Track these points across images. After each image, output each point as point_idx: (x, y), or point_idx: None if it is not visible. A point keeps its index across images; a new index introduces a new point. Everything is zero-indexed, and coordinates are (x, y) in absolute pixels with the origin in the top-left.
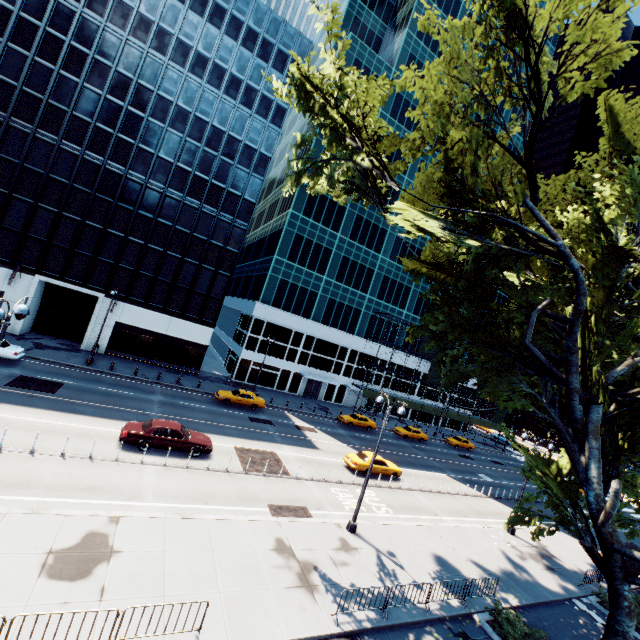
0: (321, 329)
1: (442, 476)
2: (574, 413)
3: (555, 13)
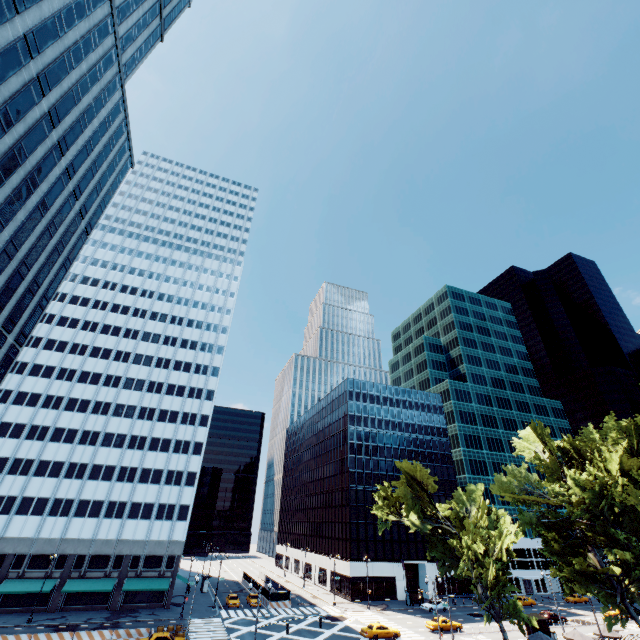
0: None
1: None
2: None
3: None
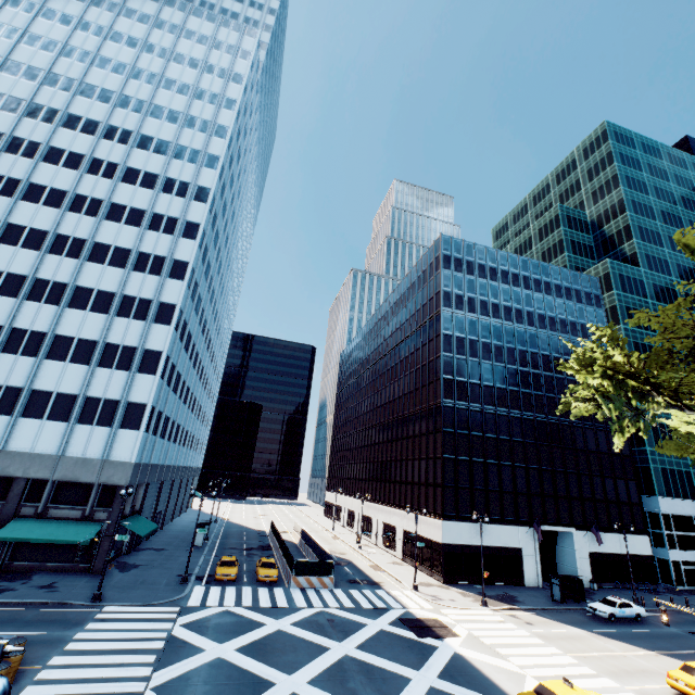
0: None
1: None
2: None
3: None
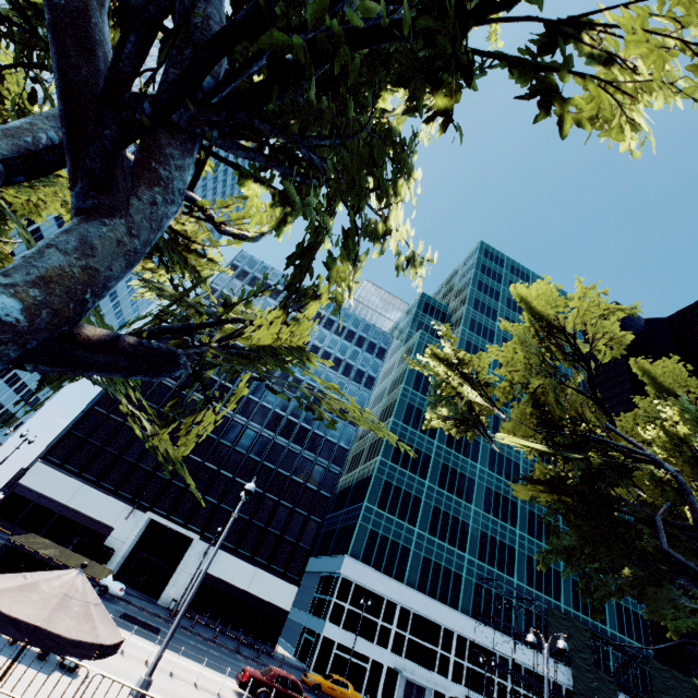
0: (417, 598)
1: None
2: None
3: (577, 321)
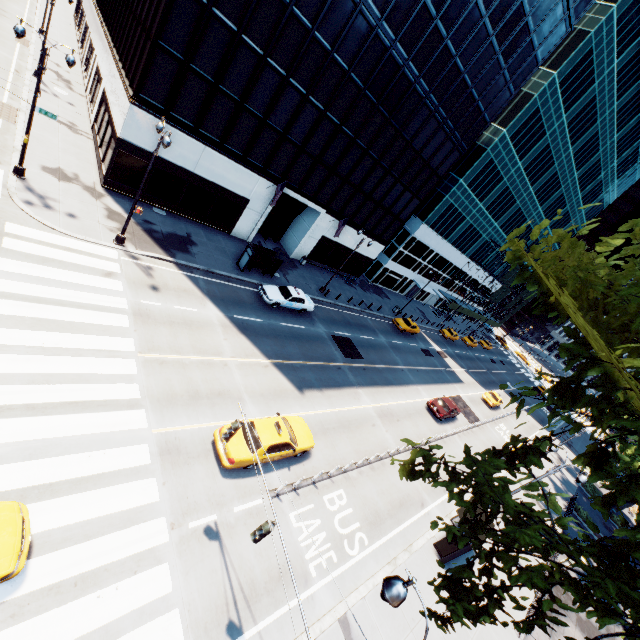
0: (449, 250)
1: (503, 393)
2: None
3: None
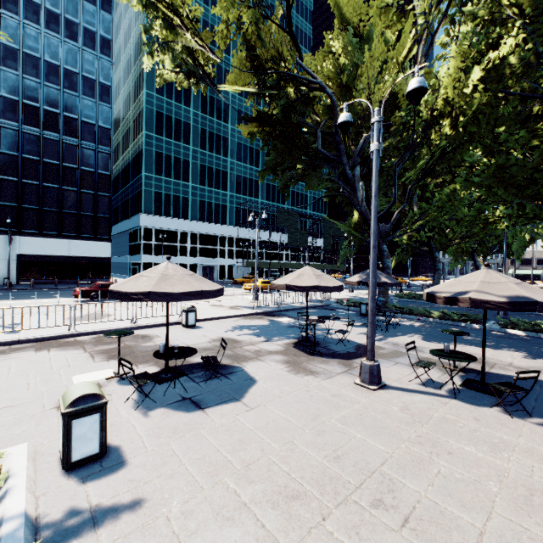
0: (200, 226)
1: None
2: (348, 176)
3: None
